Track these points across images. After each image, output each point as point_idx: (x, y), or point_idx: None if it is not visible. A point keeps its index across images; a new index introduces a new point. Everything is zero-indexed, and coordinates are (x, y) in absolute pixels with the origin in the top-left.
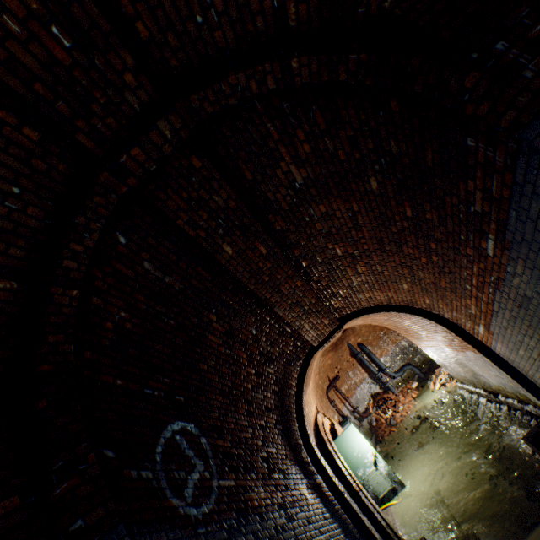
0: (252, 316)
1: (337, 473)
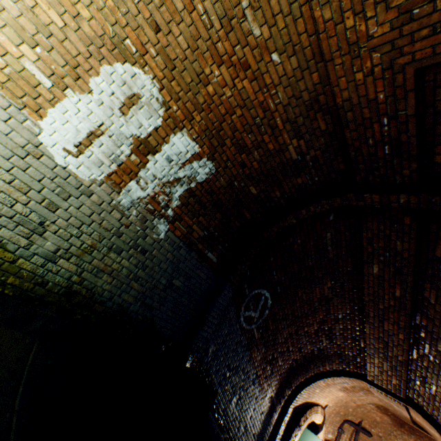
0: (348, 309)
1: (287, 429)
